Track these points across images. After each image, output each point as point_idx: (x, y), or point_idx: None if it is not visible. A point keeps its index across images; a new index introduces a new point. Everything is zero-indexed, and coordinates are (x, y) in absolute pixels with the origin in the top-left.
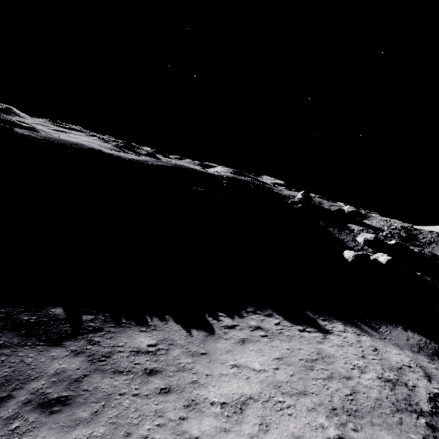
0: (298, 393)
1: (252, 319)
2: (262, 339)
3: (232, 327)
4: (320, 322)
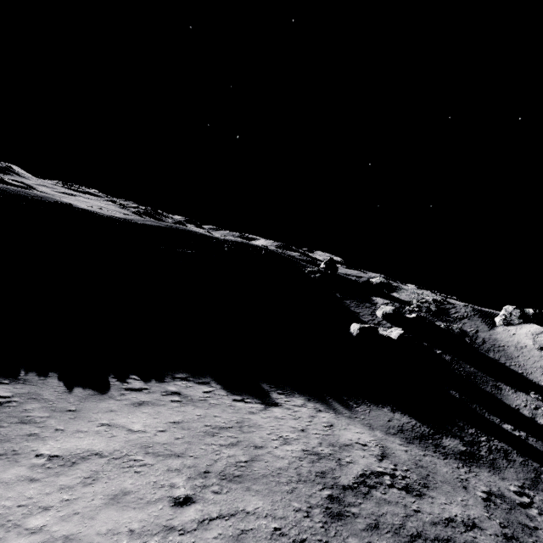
0: (169, 454)
1: (175, 385)
2: (170, 404)
3: (137, 390)
4: (273, 395)
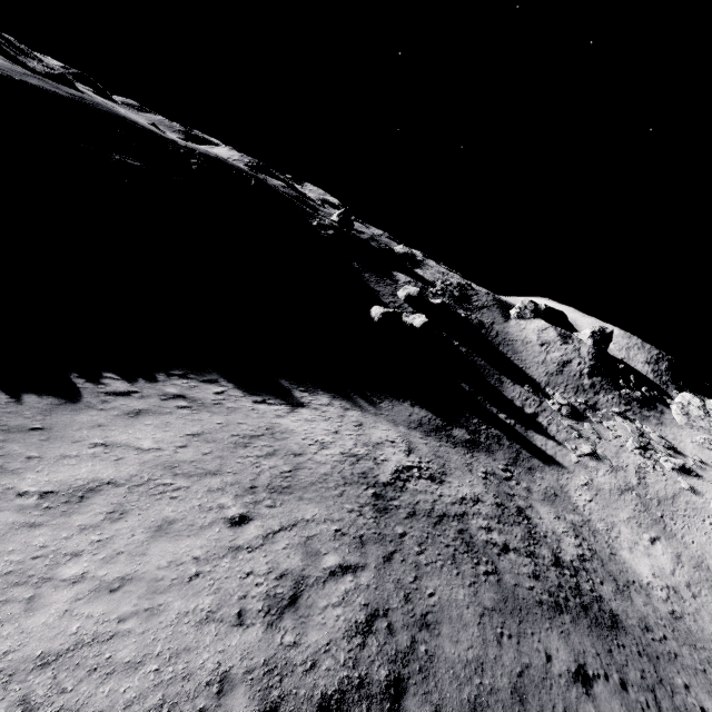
0: (204, 473)
1: (174, 386)
2: (178, 412)
3: (124, 394)
4: (296, 394)
